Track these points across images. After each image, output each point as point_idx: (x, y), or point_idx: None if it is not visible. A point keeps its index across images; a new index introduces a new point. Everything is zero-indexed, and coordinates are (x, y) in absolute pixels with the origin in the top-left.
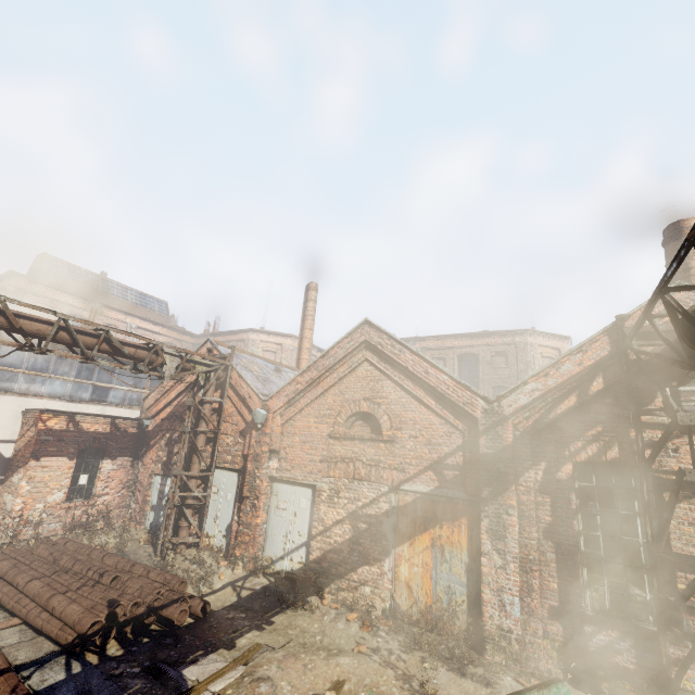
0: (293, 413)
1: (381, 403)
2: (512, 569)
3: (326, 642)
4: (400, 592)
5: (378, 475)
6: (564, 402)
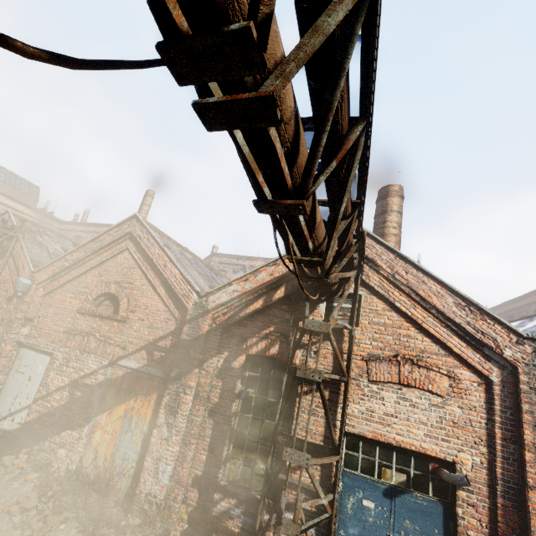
0: (55, 286)
1: (127, 287)
2: (173, 441)
3: None
4: (88, 456)
5: (104, 349)
6: (253, 304)
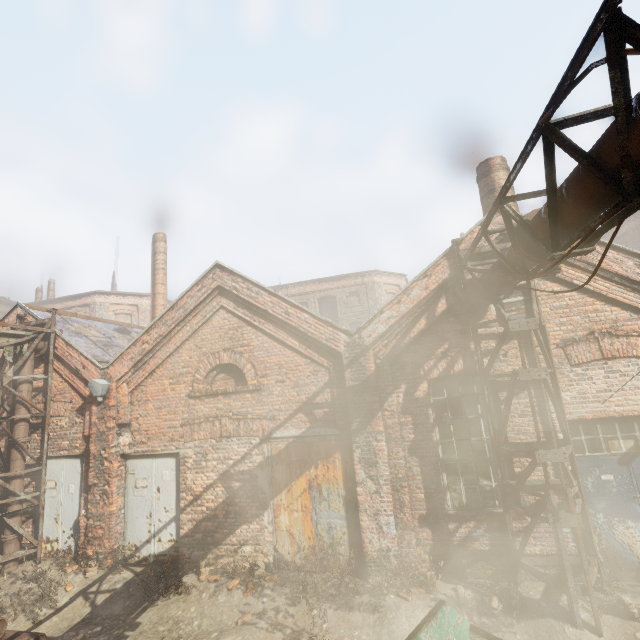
0: (142, 377)
1: (243, 351)
2: (385, 491)
3: (205, 625)
4: (282, 542)
5: (247, 428)
6: (416, 325)
